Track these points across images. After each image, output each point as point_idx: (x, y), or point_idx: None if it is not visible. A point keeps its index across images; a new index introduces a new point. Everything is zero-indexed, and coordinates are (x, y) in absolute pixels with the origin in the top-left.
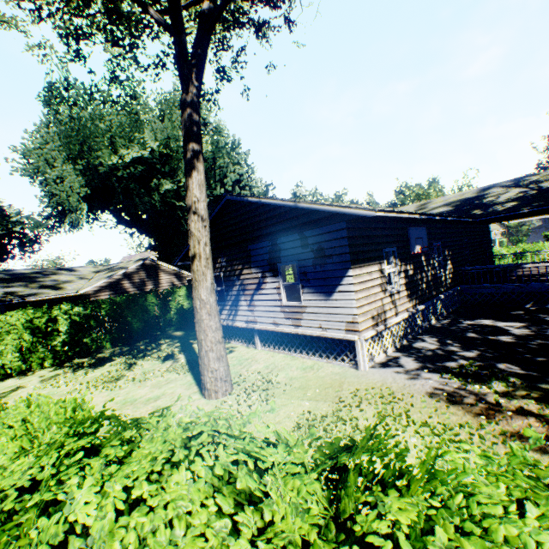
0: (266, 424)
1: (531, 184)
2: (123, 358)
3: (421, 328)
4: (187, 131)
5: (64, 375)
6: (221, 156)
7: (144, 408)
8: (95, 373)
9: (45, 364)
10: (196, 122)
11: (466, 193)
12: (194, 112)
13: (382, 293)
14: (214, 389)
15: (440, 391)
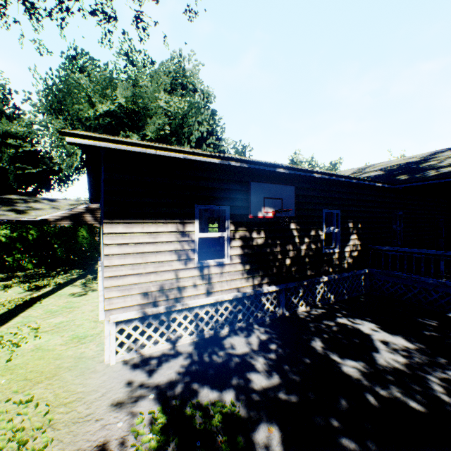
0: None
1: None
2: (19, 280)
3: (272, 315)
4: None
5: None
6: (188, 115)
7: None
8: None
9: None
10: None
11: (413, 157)
12: None
13: (179, 263)
14: None
15: None
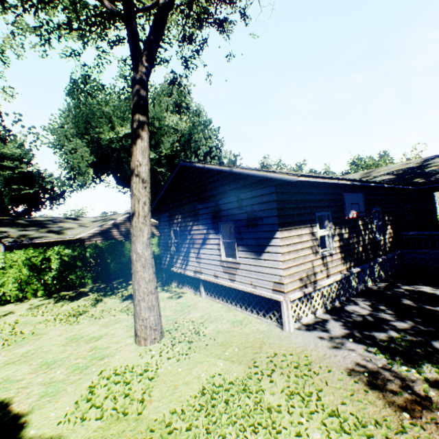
0: (174, 383)
1: None
2: (96, 294)
3: (356, 290)
4: (135, 104)
5: (47, 305)
6: (196, 132)
7: (83, 347)
8: (69, 306)
9: (38, 293)
10: (143, 96)
11: (409, 163)
12: (142, 88)
13: (312, 255)
14: (143, 337)
15: (362, 368)
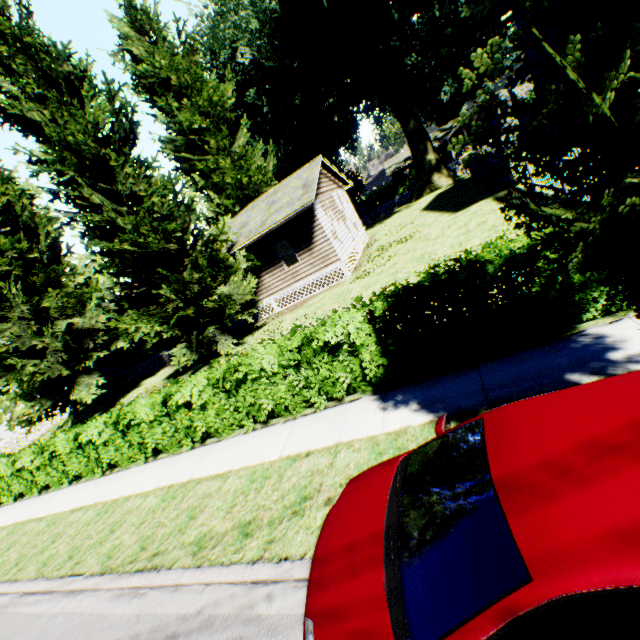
0: None
1: None
2: None
3: None
4: None
5: None
6: None
7: None
8: None
9: None
10: None
11: None
12: None
13: None
14: None
15: None
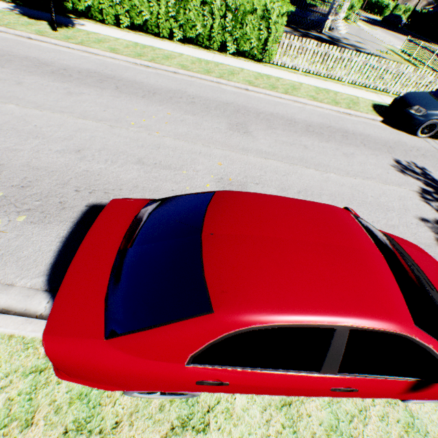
0: None
1: None
2: None
3: None
4: None
5: None
6: None
7: None
8: None
9: None
10: None
11: None
12: None
13: None
14: None
15: None
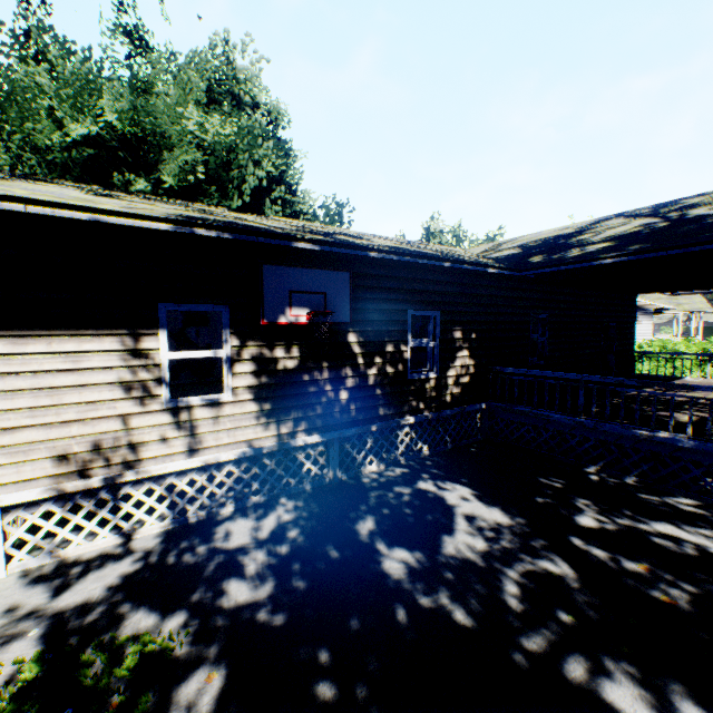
0: None
1: (677, 209)
2: None
3: (316, 481)
4: None
5: None
6: (237, 148)
7: None
8: None
9: None
10: None
11: (570, 227)
12: None
13: (130, 404)
14: None
15: None
